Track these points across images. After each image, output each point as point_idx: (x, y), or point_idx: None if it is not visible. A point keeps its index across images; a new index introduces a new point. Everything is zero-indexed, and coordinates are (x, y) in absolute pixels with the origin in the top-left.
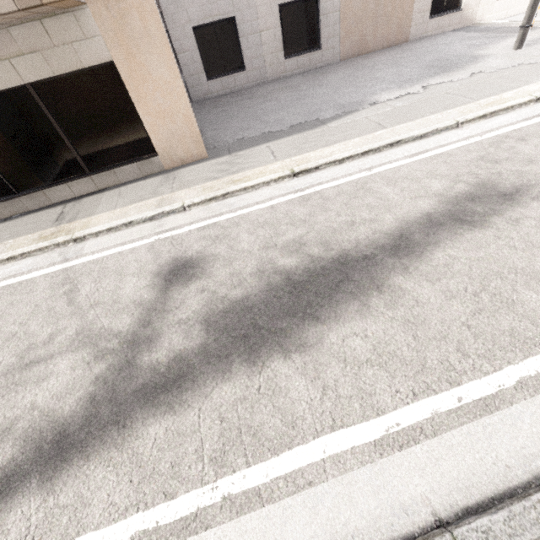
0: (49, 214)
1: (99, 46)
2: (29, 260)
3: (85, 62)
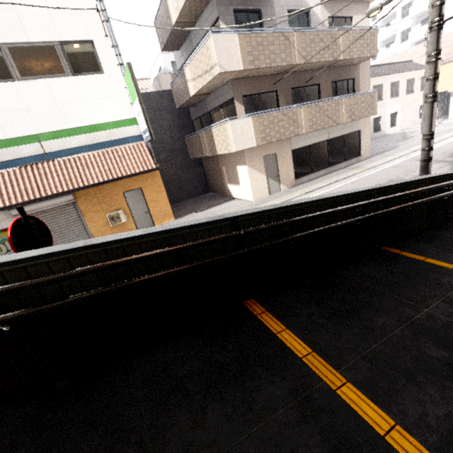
0: (343, 170)
1: (359, 127)
2: (366, 171)
3: (356, 130)
